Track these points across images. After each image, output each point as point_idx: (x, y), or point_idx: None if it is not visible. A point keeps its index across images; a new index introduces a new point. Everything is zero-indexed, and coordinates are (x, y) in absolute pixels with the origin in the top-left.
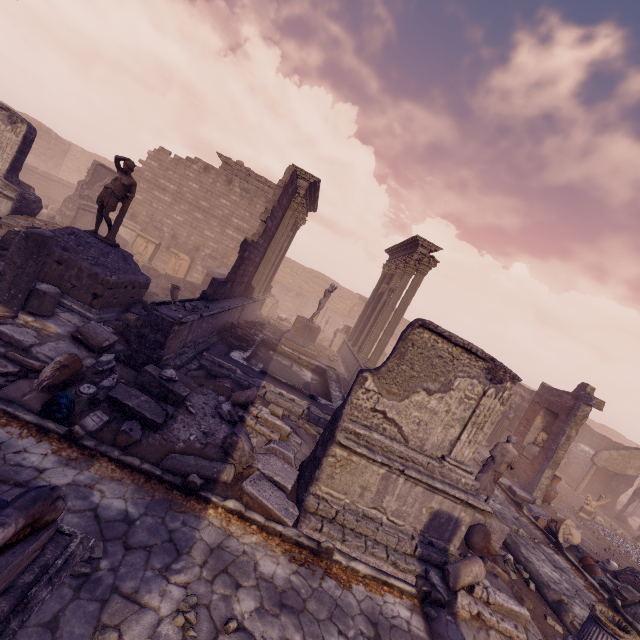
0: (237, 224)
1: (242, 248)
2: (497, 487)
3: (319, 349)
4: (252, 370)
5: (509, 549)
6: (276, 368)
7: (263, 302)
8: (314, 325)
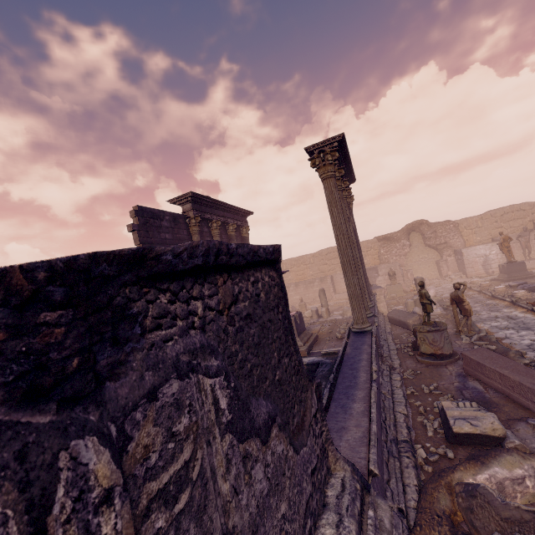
0: None
1: None
2: None
3: (328, 331)
4: None
5: None
6: None
7: None
8: None
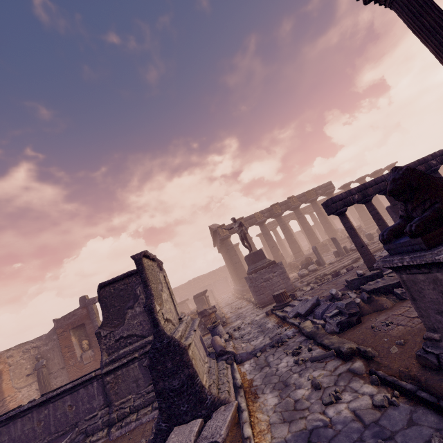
0: None
1: None
2: None
3: None
4: None
5: None
6: None
7: None
8: None
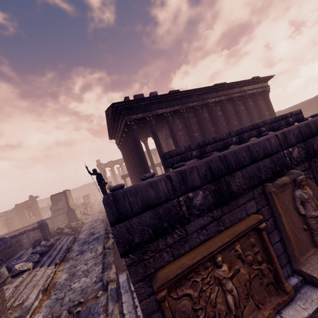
0: None
1: None
2: None
3: None
4: None
5: None
6: None
7: None
8: None
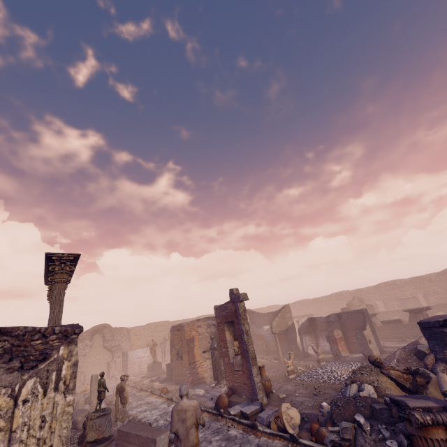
0: None
1: None
2: (233, 425)
3: None
4: None
5: None
6: None
7: None
8: None
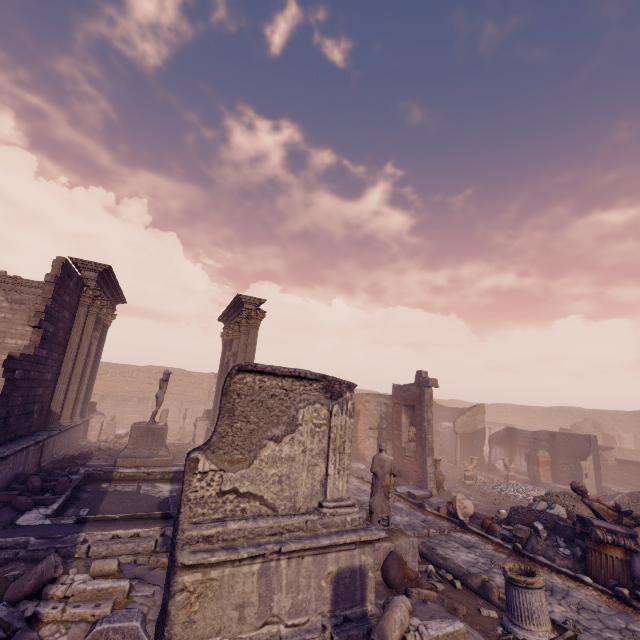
0: (16, 345)
1: (8, 368)
2: (399, 499)
3: (177, 450)
4: (60, 527)
5: (428, 559)
6: (113, 503)
7: (86, 426)
8: (157, 425)
